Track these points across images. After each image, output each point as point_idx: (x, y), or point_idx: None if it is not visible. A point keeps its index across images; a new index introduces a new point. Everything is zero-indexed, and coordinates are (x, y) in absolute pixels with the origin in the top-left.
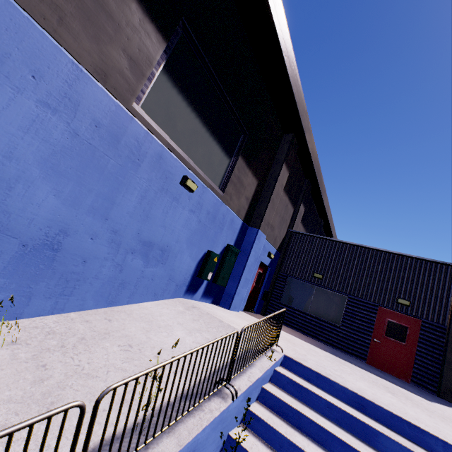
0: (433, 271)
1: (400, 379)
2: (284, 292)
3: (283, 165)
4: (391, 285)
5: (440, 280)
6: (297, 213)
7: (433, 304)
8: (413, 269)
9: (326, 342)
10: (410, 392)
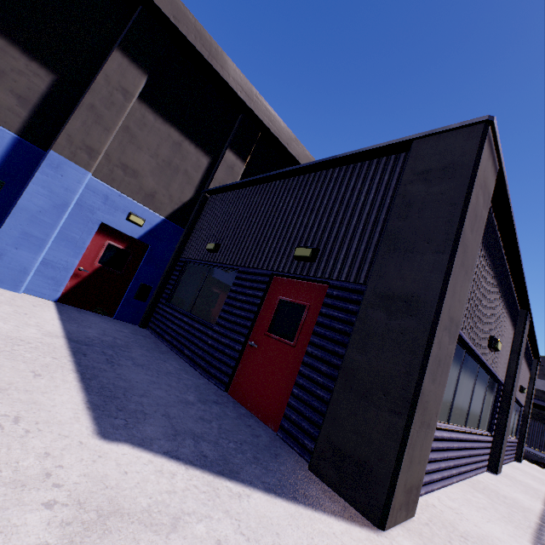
0: (370, 176)
1: (261, 425)
2: (178, 288)
3: (115, 53)
4: (298, 229)
5: (379, 189)
6: (218, 165)
7: (358, 242)
8: (338, 186)
9: (189, 359)
10: (93, 413)
